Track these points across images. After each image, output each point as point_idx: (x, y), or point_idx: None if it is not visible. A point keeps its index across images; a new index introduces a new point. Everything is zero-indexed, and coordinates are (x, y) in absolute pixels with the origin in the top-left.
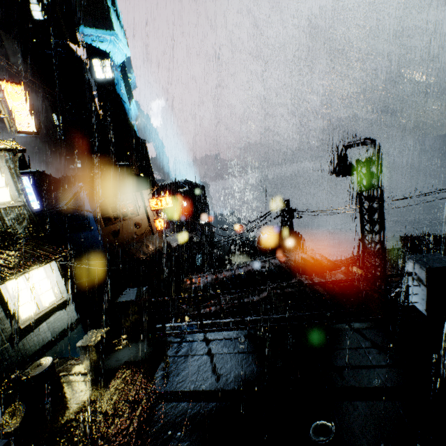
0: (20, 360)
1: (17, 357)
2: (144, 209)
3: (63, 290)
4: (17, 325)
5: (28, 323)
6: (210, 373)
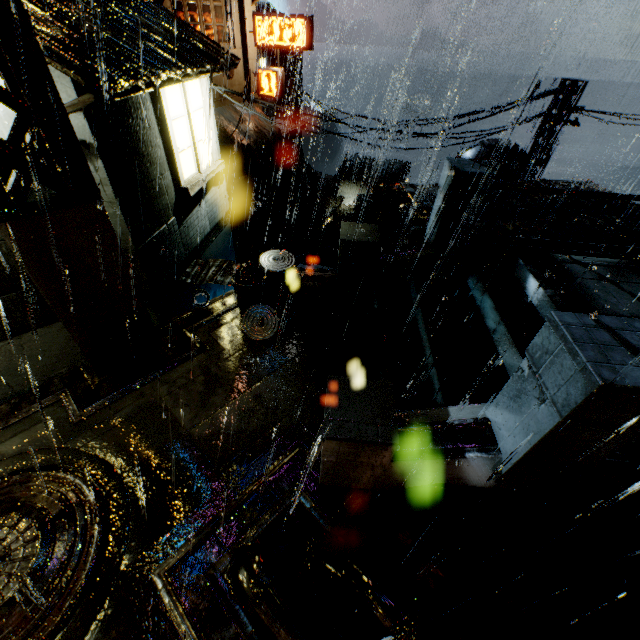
0: (186, 252)
1: (183, 245)
2: (240, 37)
3: (217, 148)
4: (183, 188)
5: (196, 191)
6: (636, 302)
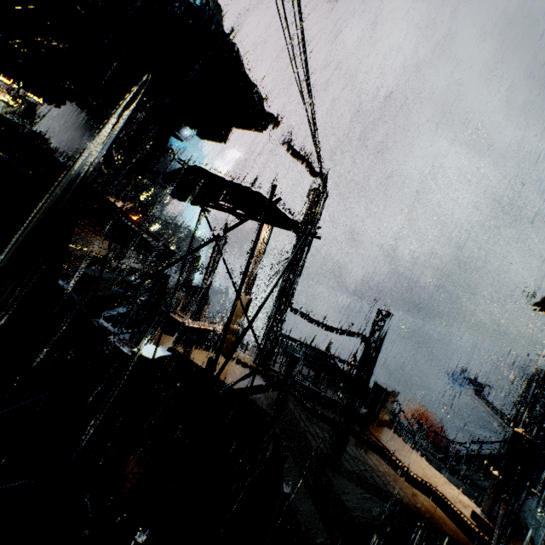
0: None
1: None
2: None
3: None
4: None
5: None
6: None
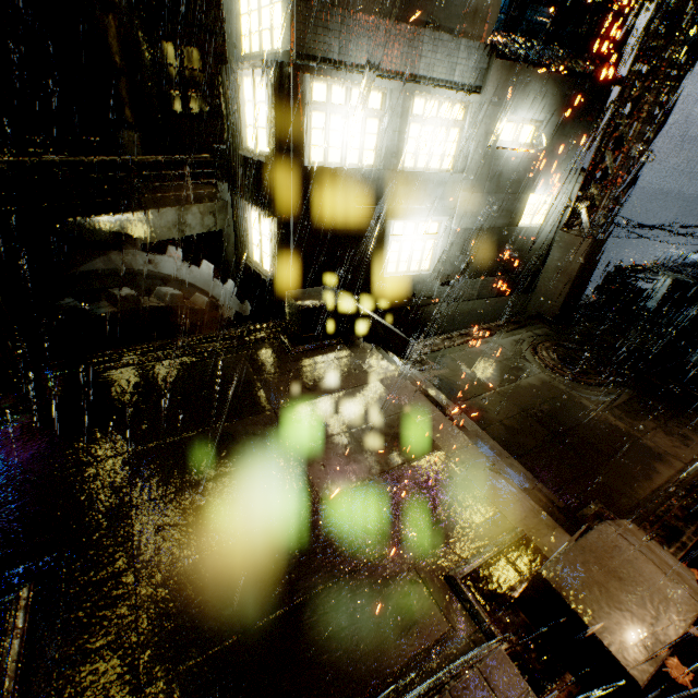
0: None
1: None
2: None
3: None
4: None
5: None
6: None
